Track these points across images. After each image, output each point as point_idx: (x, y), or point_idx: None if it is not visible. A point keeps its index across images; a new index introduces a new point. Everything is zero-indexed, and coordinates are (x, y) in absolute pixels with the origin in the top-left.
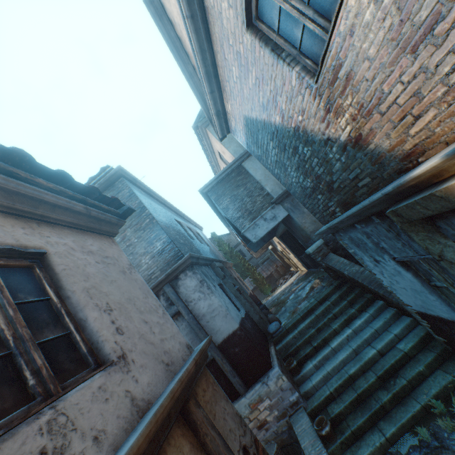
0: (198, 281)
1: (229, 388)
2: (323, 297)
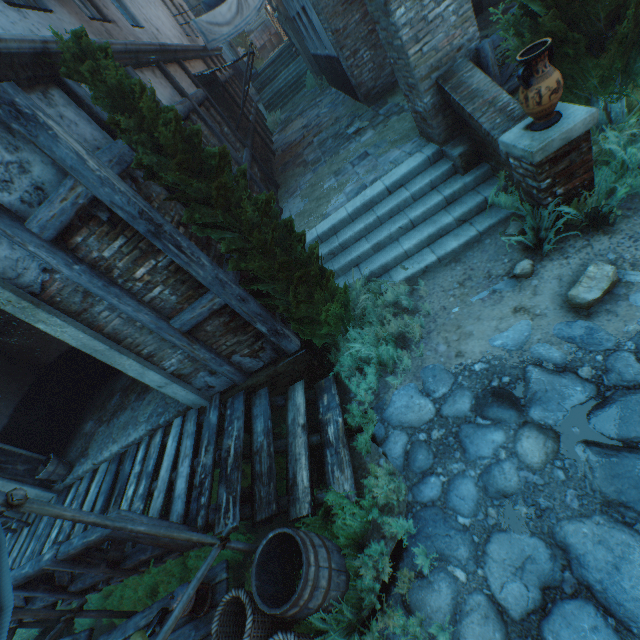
0: None
1: None
2: (281, 54)
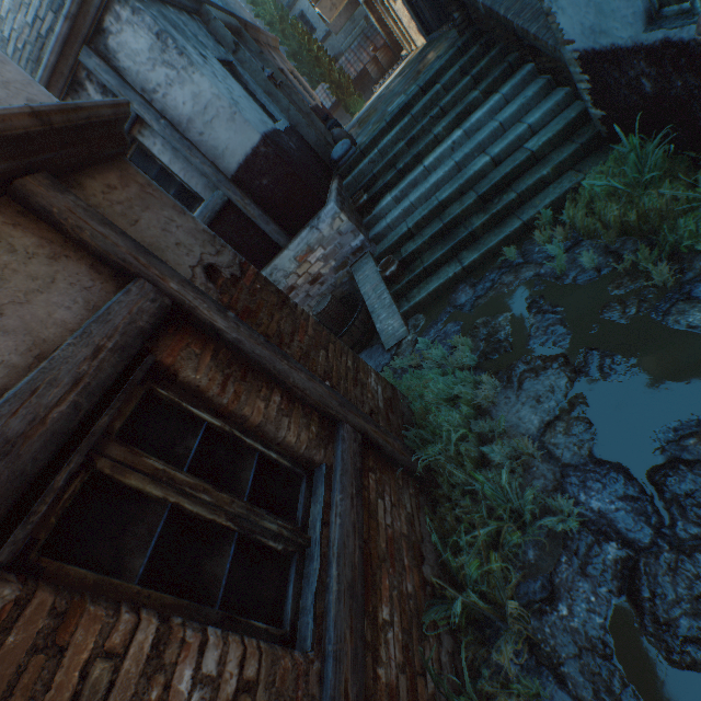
0: (153, 37)
1: (265, 242)
2: (432, 78)
